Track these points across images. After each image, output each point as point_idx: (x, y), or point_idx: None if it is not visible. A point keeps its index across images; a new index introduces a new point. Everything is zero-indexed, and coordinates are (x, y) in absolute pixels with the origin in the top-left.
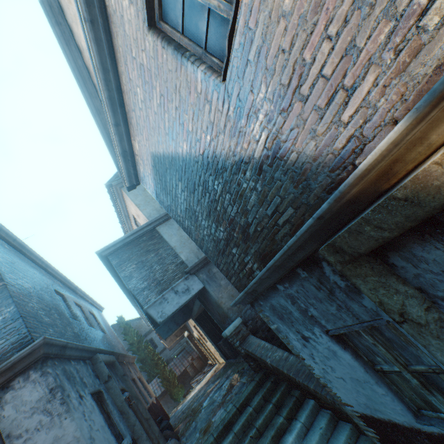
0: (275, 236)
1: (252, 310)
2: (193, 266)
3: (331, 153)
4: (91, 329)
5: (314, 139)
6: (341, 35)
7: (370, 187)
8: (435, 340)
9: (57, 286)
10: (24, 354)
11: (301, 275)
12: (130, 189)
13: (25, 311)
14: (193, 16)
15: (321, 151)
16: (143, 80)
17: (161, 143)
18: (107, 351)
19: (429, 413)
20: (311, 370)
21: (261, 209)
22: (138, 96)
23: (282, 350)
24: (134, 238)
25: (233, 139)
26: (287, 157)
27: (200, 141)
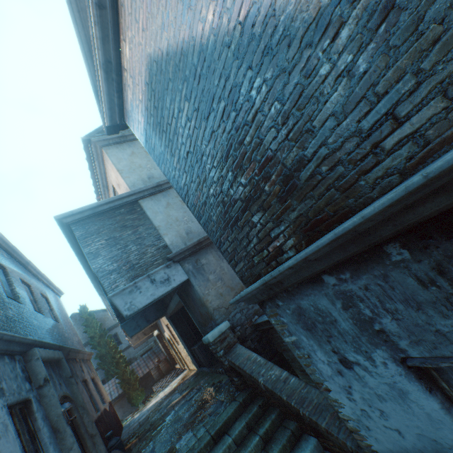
0: (358, 180)
1: (243, 314)
2: (179, 252)
3: None
4: (37, 315)
5: None
6: None
7: None
8: None
9: None
10: None
11: (392, 256)
12: (111, 131)
13: None
14: None
15: None
16: None
17: (166, 26)
18: (53, 345)
19: None
20: (336, 406)
21: (346, 122)
22: None
23: (280, 368)
24: (109, 209)
25: None
26: None
27: None
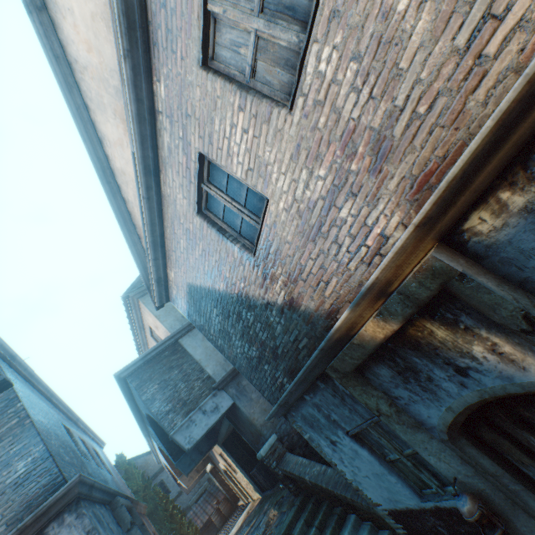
0: (298, 356)
1: (287, 424)
2: (222, 380)
3: (323, 310)
4: (100, 469)
5: (313, 301)
6: (317, 260)
7: (345, 333)
8: (397, 425)
9: (62, 419)
10: (60, 495)
11: (320, 386)
12: (159, 307)
13: (52, 449)
14: (231, 215)
15: (318, 308)
16: (187, 237)
17: (199, 278)
18: (123, 494)
19: (426, 491)
20: (343, 475)
21: (285, 336)
22: (181, 244)
23: (320, 464)
24: (156, 354)
25: (262, 289)
26: (299, 307)
27: (236, 285)
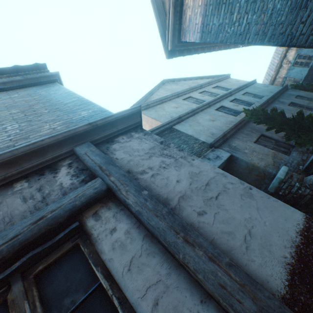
0: None
1: (288, 166)
2: (215, 140)
3: None
4: None
5: None
6: None
7: None
8: None
9: None
10: (125, 114)
11: None
12: (169, 56)
13: None
14: None
15: None
16: None
17: None
18: None
19: None
20: None
21: None
22: None
23: None
24: (159, 132)
25: None
26: None
27: None
